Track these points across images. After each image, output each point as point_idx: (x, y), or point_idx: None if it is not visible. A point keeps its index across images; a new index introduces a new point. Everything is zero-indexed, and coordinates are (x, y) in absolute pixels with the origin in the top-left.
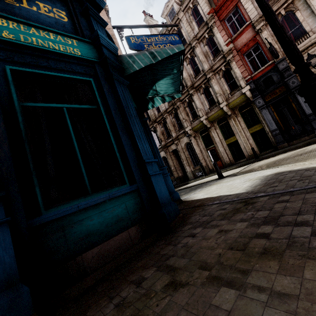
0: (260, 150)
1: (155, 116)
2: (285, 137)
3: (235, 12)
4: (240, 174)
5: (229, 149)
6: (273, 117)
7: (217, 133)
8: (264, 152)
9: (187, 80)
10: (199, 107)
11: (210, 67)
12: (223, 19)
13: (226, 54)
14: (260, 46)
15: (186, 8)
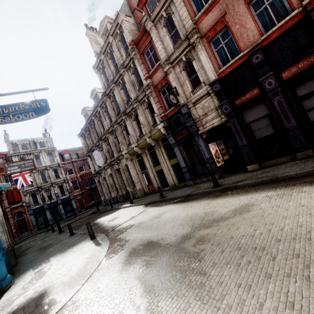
0: (180, 181)
1: (101, 133)
2: (192, 174)
3: (152, 47)
4: (103, 238)
5: (157, 176)
6: (183, 155)
7: (148, 159)
8: (181, 184)
9: (120, 106)
10: (131, 133)
11: (135, 97)
12: (143, 53)
13: (145, 89)
14: (170, 87)
15: (115, 33)
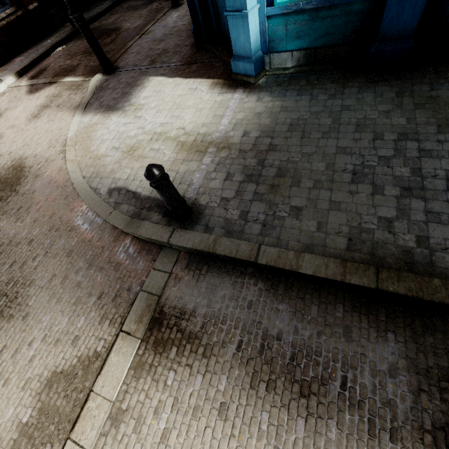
0: None
1: None
2: None
3: None
4: (131, 222)
5: None
6: None
7: None
8: None
9: None
10: None
11: None
12: None
13: None
14: None
15: None
